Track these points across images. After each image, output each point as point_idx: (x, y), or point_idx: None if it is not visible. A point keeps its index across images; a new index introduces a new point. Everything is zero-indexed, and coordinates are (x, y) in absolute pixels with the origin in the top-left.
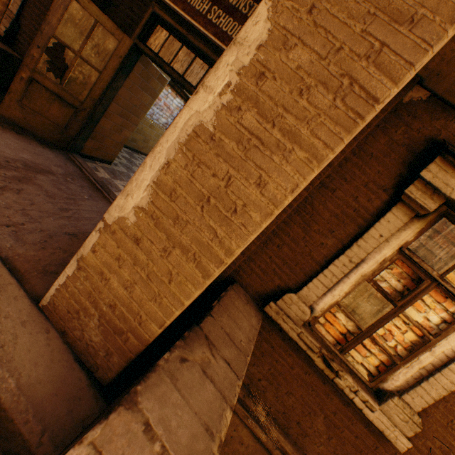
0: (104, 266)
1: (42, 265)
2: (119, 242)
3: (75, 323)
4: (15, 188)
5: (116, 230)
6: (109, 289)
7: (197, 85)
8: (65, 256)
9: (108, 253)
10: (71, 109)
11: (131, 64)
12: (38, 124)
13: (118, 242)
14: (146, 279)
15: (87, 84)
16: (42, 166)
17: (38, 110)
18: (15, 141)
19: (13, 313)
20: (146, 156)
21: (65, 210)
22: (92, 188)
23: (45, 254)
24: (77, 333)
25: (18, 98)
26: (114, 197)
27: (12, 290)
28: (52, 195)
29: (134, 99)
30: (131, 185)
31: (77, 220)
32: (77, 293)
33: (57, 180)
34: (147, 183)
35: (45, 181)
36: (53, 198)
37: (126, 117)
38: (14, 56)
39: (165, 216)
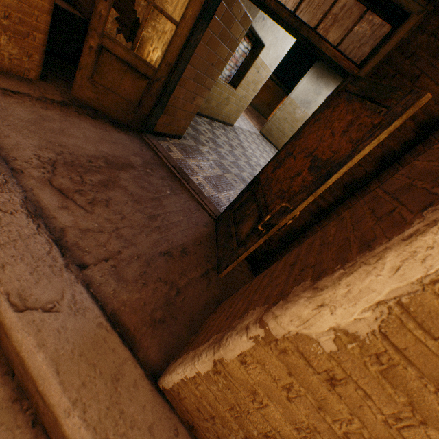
0: (258, 385)
1: (148, 312)
2: (291, 367)
3: (207, 425)
4: (103, 198)
5: (289, 350)
6: (264, 416)
7: (318, 26)
8: (166, 290)
9: (268, 373)
10: (144, 80)
11: (214, 4)
12: (111, 104)
13: (289, 366)
14: (341, 437)
15: (159, 44)
16: (121, 159)
17: (109, 87)
18: (92, 129)
19: (137, 414)
20: (207, 118)
21: (153, 217)
22: (170, 178)
23: (148, 294)
24: (209, 435)
25: (88, 74)
26: (193, 187)
27: (129, 371)
28: (138, 199)
29: (211, 56)
30: (334, 292)
31: (167, 230)
32: (211, 396)
33: (138, 174)
34: (379, 299)
35: (128, 180)
36: (140, 203)
37: (200, 81)
38: (76, 16)
39: (413, 367)
